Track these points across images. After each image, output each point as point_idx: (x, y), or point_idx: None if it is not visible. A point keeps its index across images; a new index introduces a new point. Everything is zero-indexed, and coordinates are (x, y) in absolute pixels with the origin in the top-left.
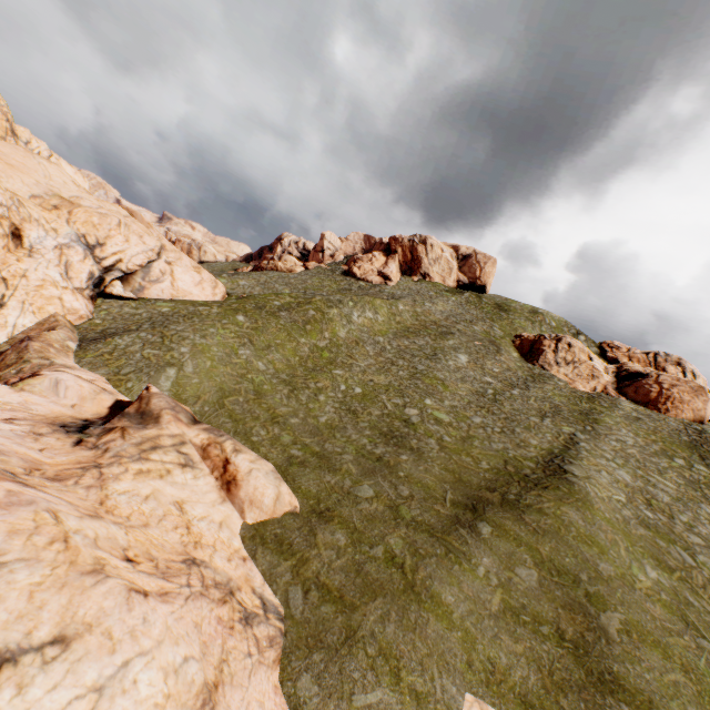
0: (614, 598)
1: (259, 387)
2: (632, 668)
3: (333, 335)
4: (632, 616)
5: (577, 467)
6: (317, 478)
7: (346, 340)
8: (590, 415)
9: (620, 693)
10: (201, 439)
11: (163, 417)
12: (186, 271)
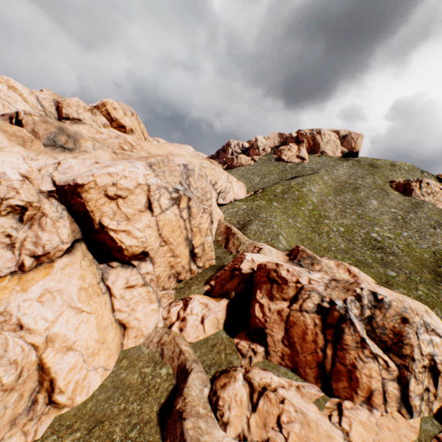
0: None
1: (307, 236)
2: None
3: (311, 203)
4: None
5: None
6: (369, 271)
7: (317, 204)
8: None
9: None
10: (333, 263)
11: (316, 257)
12: (235, 184)
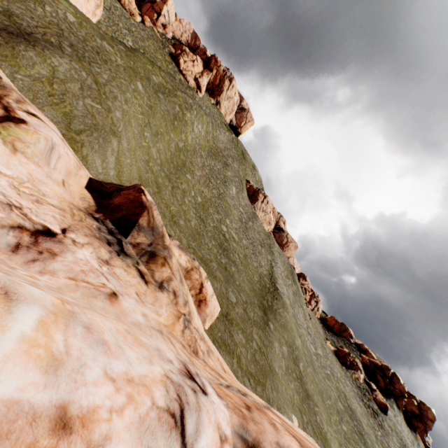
0: (299, 356)
1: (157, 179)
2: (308, 386)
3: (186, 139)
4: (303, 363)
5: (279, 285)
6: (212, 285)
7: (191, 147)
8: (271, 248)
9: (309, 398)
10: (185, 262)
11: (166, 237)
12: None
